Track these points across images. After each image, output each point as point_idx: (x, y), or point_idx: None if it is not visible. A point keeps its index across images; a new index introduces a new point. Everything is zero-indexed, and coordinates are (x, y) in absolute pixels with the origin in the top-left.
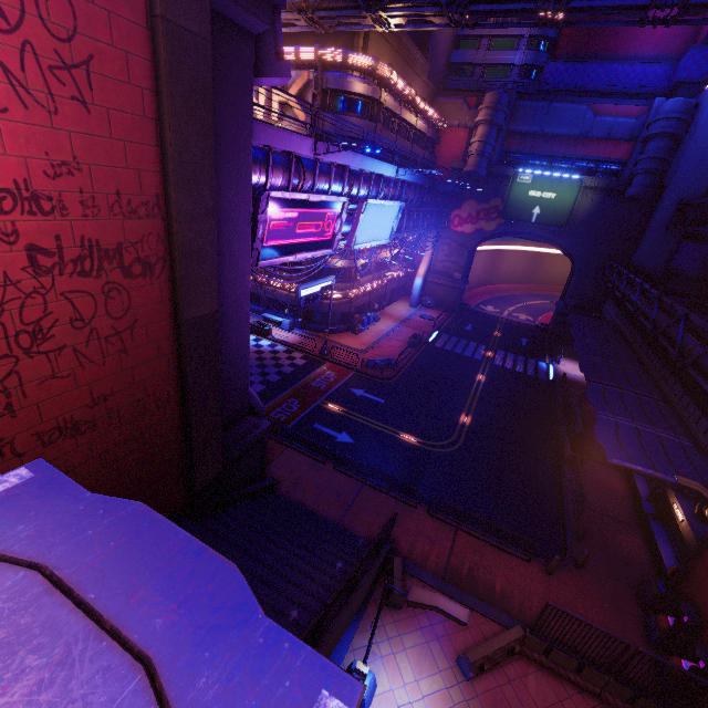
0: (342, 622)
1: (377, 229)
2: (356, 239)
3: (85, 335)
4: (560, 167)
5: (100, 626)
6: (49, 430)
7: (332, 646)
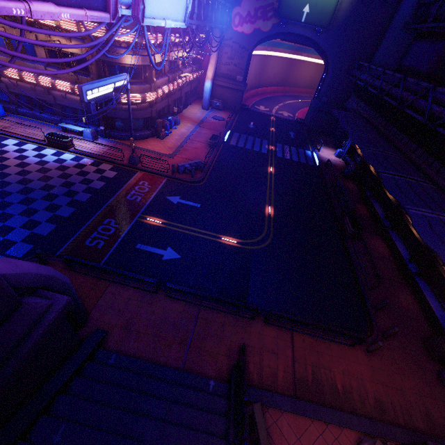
0: None
1: (170, 0)
2: (145, 6)
3: None
4: None
5: None
6: None
7: None
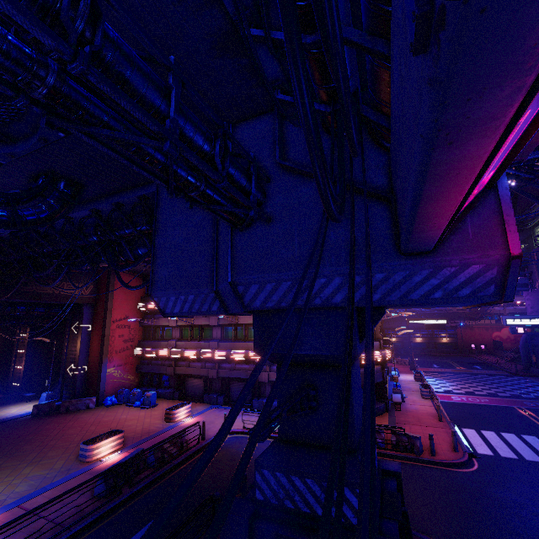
0: None
1: None
2: None
3: None
4: None
5: None
6: None
7: None
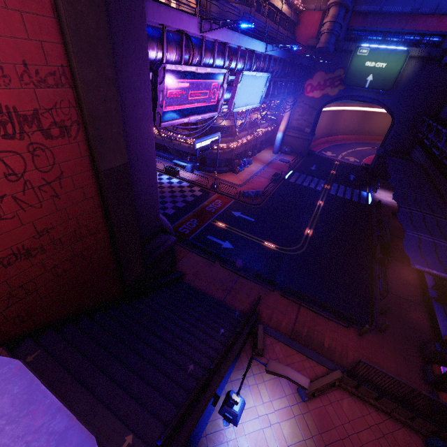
0: (222, 373)
1: (250, 96)
2: (235, 104)
3: (21, 186)
4: (392, 41)
5: None
6: (6, 256)
7: (216, 388)
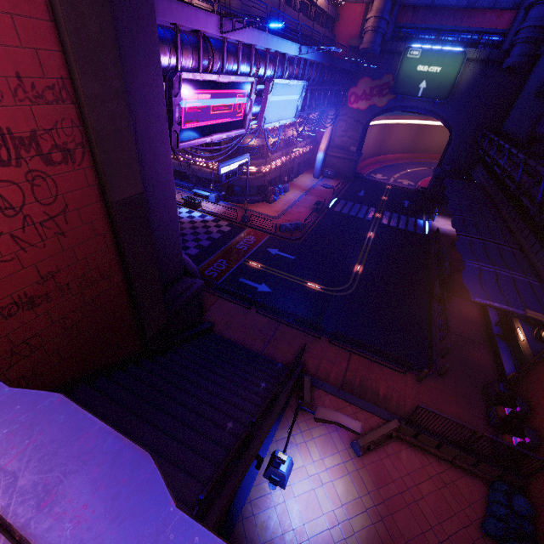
0: (266, 428)
1: (284, 108)
2: (265, 119)
3: (19, 222)
4: (446, 40)
5: (8, 538)
6: (6, 306)
7: (259, 446)
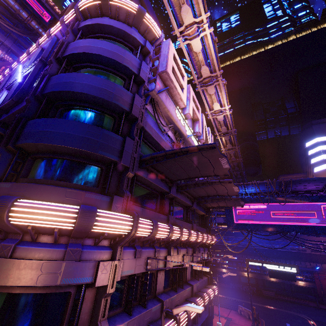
0: None
1: None
2: None
3: None
4: None
5: None
6: None
7: None
